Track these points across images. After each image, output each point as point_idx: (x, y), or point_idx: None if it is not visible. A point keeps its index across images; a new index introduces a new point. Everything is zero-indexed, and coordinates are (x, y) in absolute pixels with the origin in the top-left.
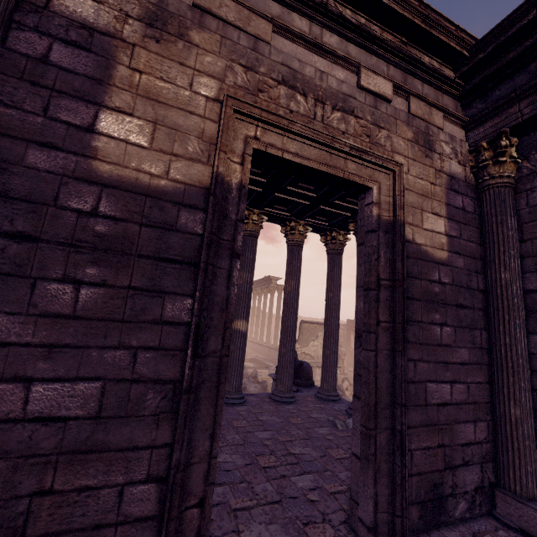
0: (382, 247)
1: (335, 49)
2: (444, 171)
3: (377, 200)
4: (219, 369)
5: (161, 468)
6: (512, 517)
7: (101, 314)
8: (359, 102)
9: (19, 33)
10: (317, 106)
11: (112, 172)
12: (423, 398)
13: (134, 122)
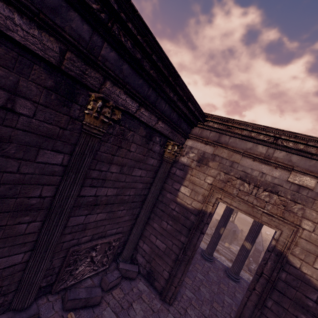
0: (270, 260)
1: (280, 158)
2: None
3: (277, 238)
4: (188, 260)
5: (171, 272)
6: None
7: (169, 232)
8: (284, 188)
9: (172, 168)
10: (254, 189)
11: (180, 201)
12: None
13: (187, 189)
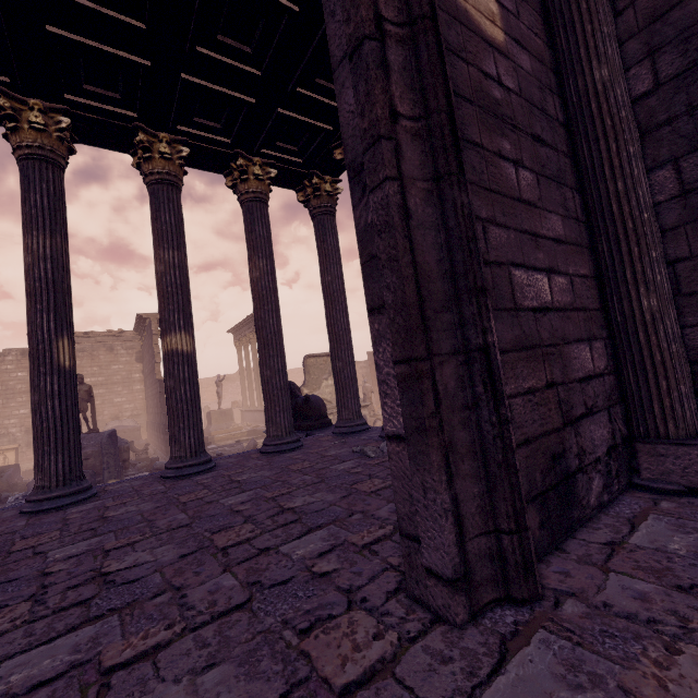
0: None
1: None
2: None
3: None
4: None
5: None
6: (671, 475)
7: None
8: None
9: None
10: None
11: None
12: (509, 297)
13: None
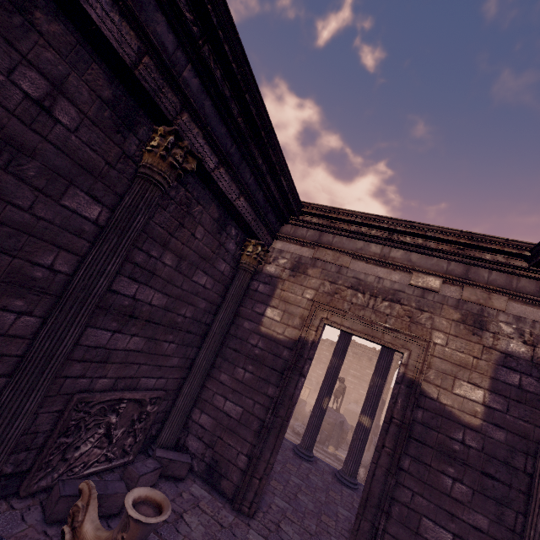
0: (400, 396)
1: (398, 259)
2: (496, 348)
3: (406, 362)
4: (281, 425)
5: (251, 454)
6: None
7: (249, 384)
8: (407, 294)
9: (252, 282)
10: (371, 299)
11: (265, 331)
12: (415, 525)
13: (277, 311)
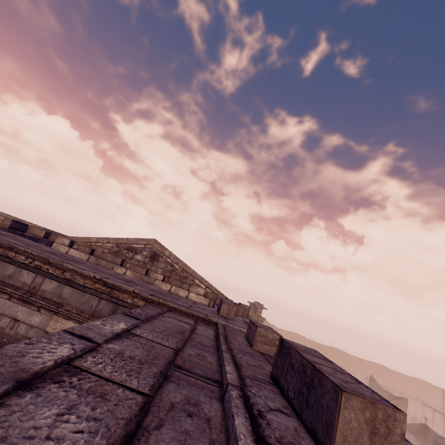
0: None
1: (49, 293)
2: None
3: None
4: None
5: None
6: None
7: None
8: None
9: None
10: None
11: None
12: None
13: None
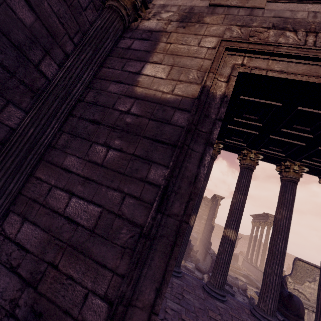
0: None
1: None
2: None
3: None
4: (177, 231)
5: (114, 294)
6: None
7: (114, 167)
8: None
9: (123, 41)
10: (308, 36)
11: (143, 92)
12: None
13: (161, 67)
